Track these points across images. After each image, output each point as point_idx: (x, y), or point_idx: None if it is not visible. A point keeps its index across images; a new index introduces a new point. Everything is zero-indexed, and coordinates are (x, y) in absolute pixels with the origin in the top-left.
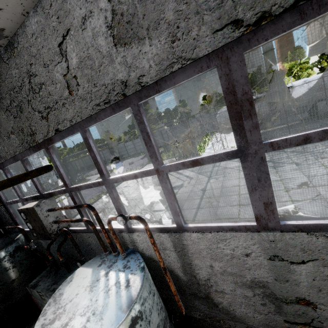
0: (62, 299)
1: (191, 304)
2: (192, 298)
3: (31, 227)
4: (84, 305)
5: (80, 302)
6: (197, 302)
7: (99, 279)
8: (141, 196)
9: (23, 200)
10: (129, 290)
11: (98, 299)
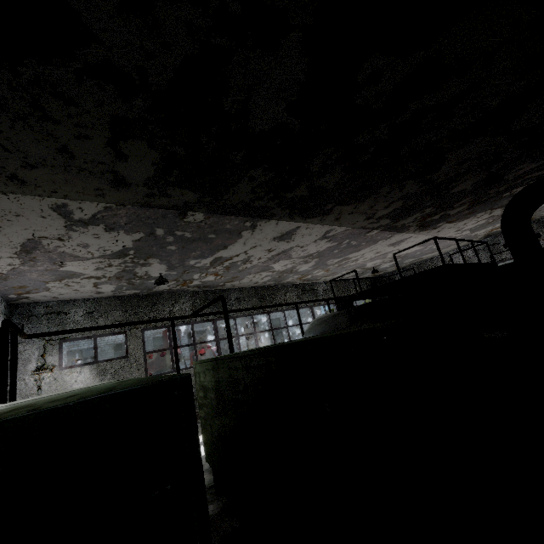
0: None
1: None
2: None
3: None
4: None
5: None
6: None
7: None
8: None
9: None
10: None
11: None
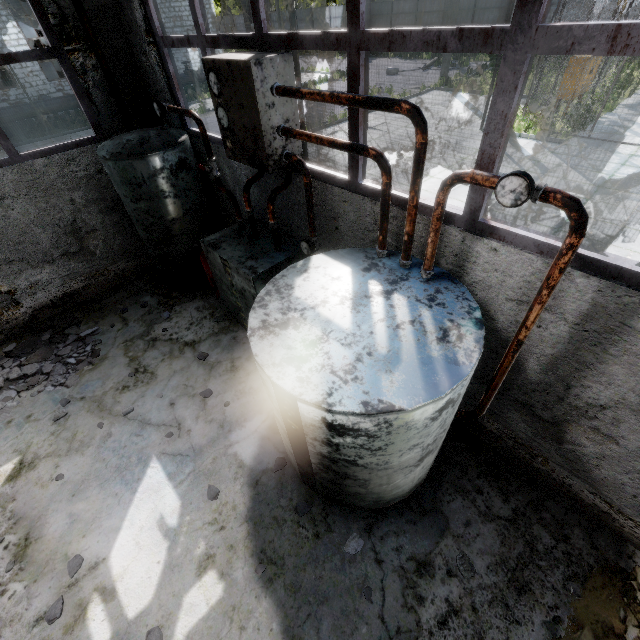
0: (294, 296)
1: (498, 410)
2: (512, 406)
3: (226, 122)
4: (345, 330)
5: (335, 319)
6: (516, 415)
7: (370, 295)
8: (404, 164)
9: (205, 43)
10: (449, 350)
11: (375, 333)
